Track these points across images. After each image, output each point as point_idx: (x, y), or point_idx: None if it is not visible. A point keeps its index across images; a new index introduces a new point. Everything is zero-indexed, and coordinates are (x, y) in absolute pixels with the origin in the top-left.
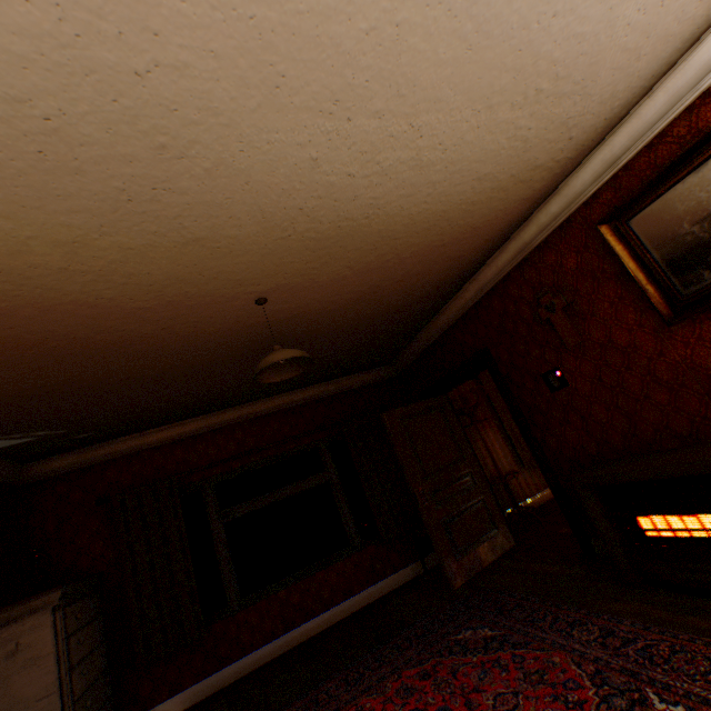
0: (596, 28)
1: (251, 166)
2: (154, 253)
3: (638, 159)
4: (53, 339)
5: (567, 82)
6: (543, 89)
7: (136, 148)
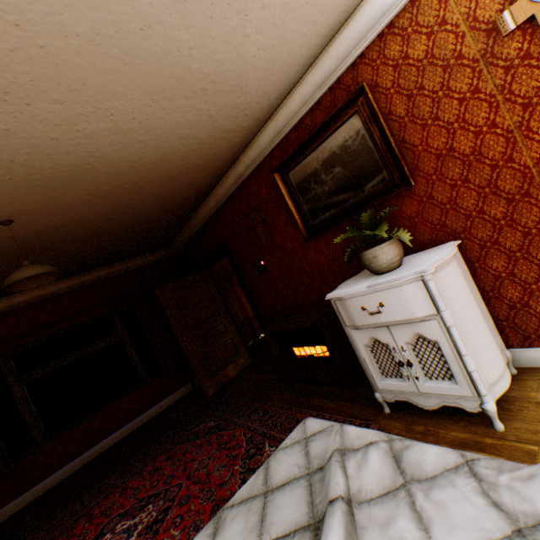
0: (230, 57)
1: None
2: None
3: (291, 134)
4: None
5: (225, 85)
6: (208, 88)
7: None
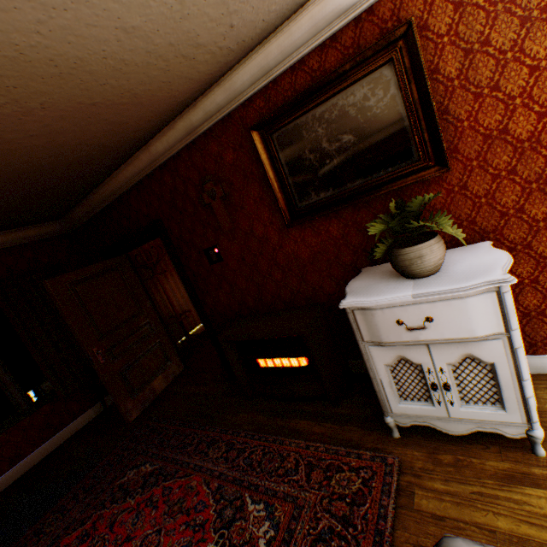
0: None
1: None
2: None
3: (285, 77)
4: None
5: None
6: None
7: None
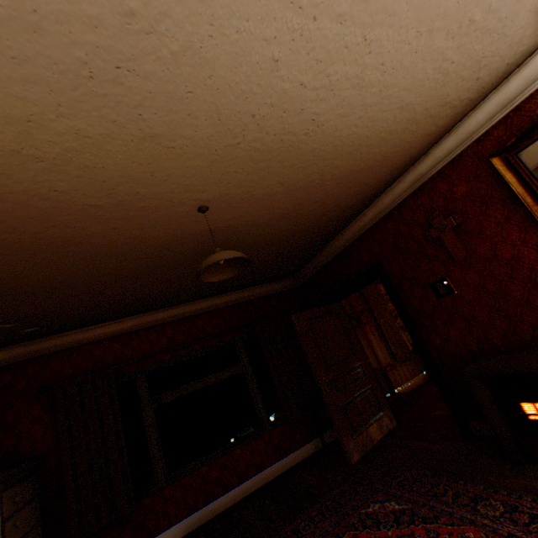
0: None
1: (217, 56)
2: (111, 146)
3: (529, 101)
4: (3, 231)
5: (494, 17)
6: (475, 21)
7: (103, 9)
